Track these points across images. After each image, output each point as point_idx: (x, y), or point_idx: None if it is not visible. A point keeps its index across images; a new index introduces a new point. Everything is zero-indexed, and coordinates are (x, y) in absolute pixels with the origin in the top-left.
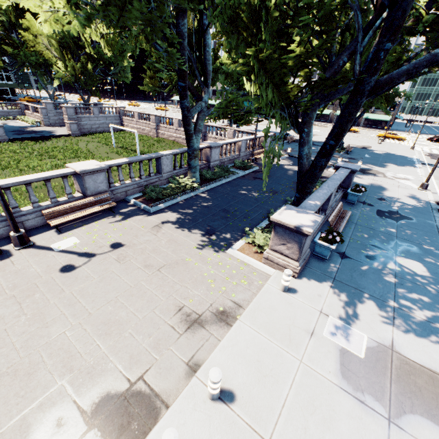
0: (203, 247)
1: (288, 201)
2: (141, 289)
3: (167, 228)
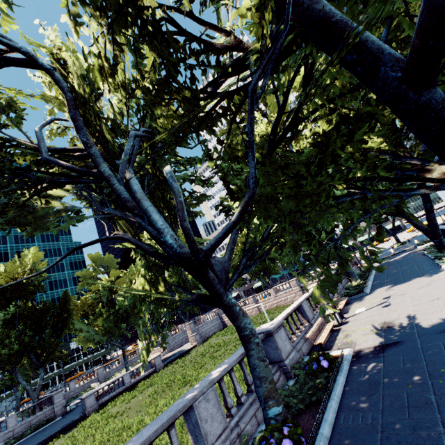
0: (430, 276)
1: (428, 258)
2: (437, 286)
3: (393, 287)
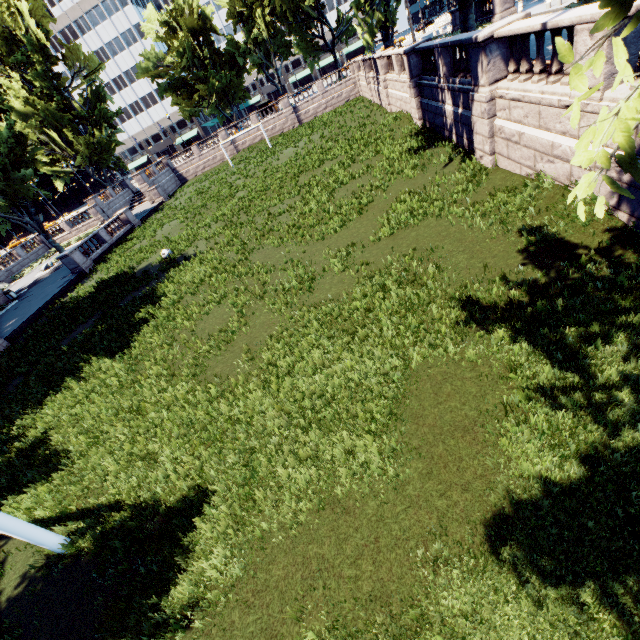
0: None
1: None
2: None
3: None
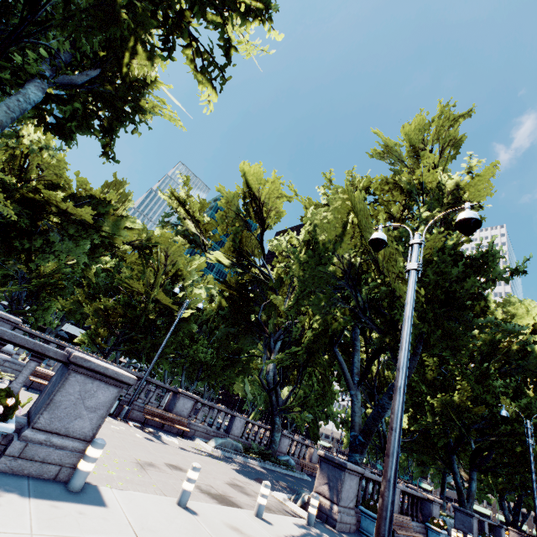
0: None
1: None
2: None
3: None
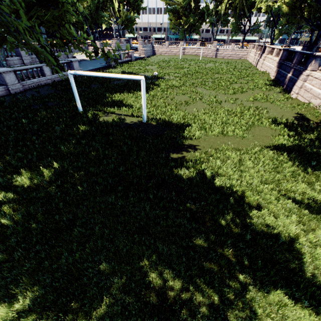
0: None
1: None
2: None
3: None
